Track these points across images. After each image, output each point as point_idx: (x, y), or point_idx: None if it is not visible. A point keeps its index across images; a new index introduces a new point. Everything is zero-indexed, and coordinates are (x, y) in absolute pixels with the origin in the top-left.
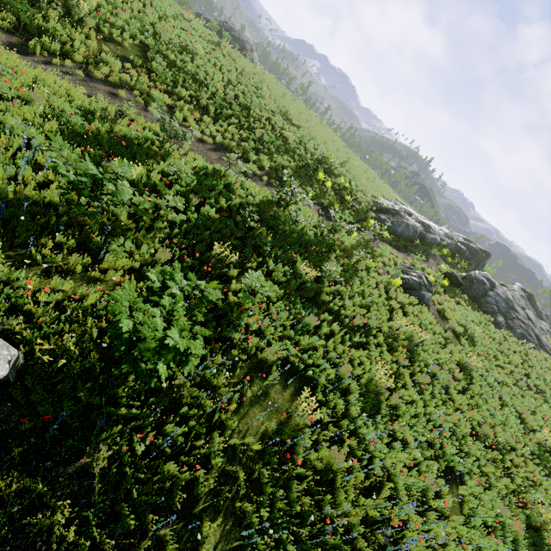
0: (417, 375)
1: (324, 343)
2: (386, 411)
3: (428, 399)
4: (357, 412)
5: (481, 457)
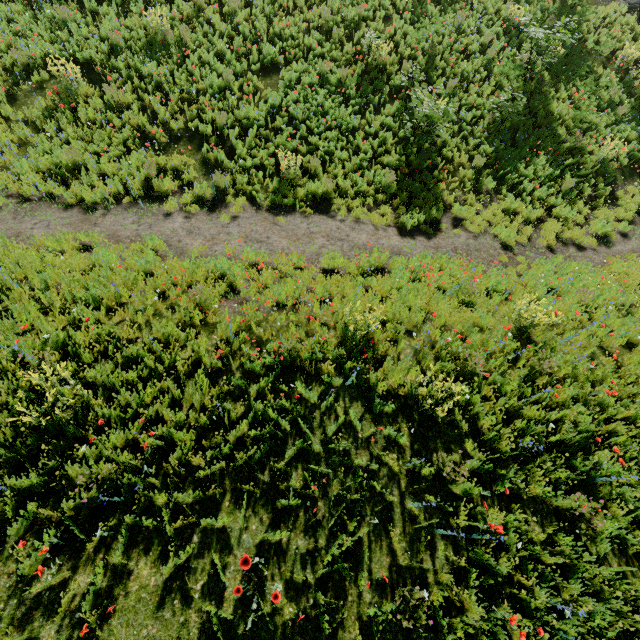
0: (225, 7)
1: (97, 32)
2: (177, 50)
3: (242, 22)
4: (139, 62)
5: (314, 42)
